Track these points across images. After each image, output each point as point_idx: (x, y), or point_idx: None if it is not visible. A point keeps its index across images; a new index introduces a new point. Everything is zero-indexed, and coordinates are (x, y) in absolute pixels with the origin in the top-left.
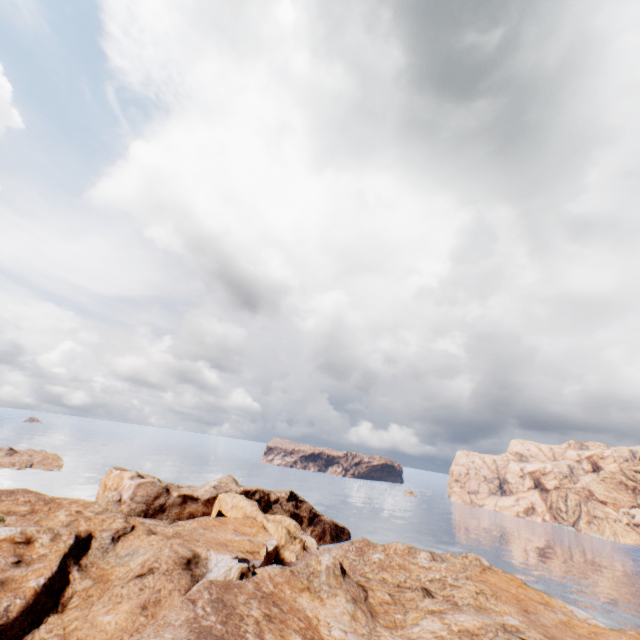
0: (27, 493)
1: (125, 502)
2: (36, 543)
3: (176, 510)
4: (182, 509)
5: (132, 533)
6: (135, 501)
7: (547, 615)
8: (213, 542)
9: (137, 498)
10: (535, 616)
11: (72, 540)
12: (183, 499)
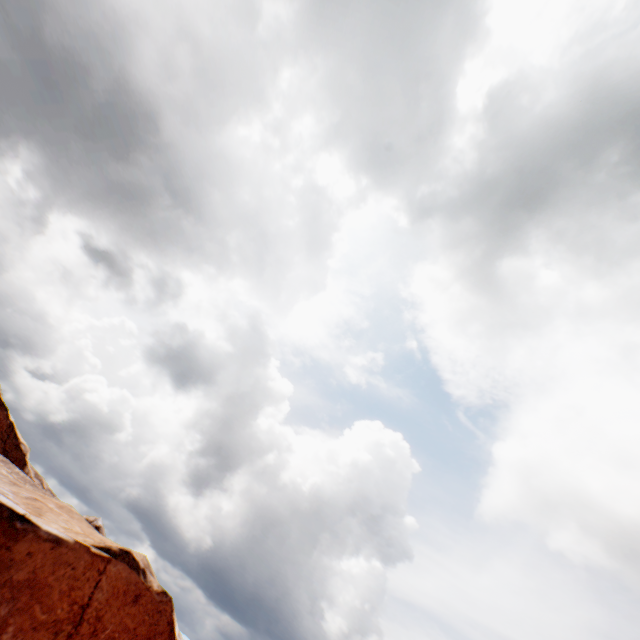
0: None
1: None
2: None
3: None
4: None
5: None
6: None
7: (5, 485)
8: None
9: None
10: (4, 480)
11: None
12: None
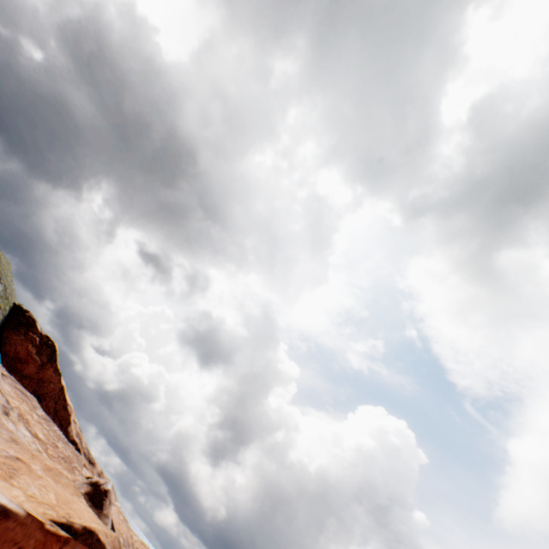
0: None
1: None
2: None
3: None
4: None
5: None
6: None
7: None
8: None
9: None
10: (4, 435)
11: None
12: None
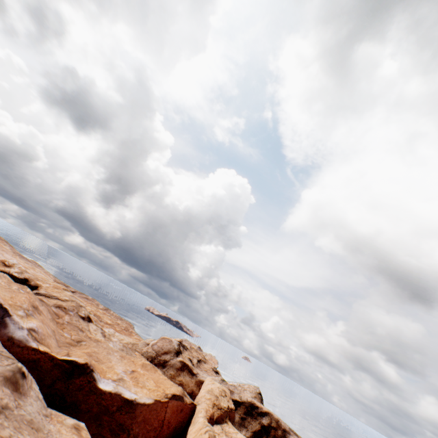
0: (126, 323)
1: (148, 345)
2: (9, 268)
3: (172, 372)
4: (176, 374)
5: (51, 299)
6: (152, 347)
7: None
8: (94, 353)
9: (155, 346)
10: None
11: (17, 274)
12: (182, 366)
